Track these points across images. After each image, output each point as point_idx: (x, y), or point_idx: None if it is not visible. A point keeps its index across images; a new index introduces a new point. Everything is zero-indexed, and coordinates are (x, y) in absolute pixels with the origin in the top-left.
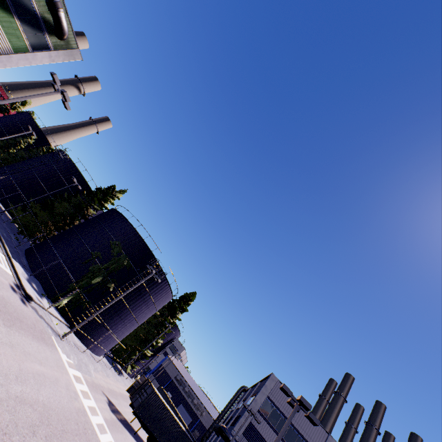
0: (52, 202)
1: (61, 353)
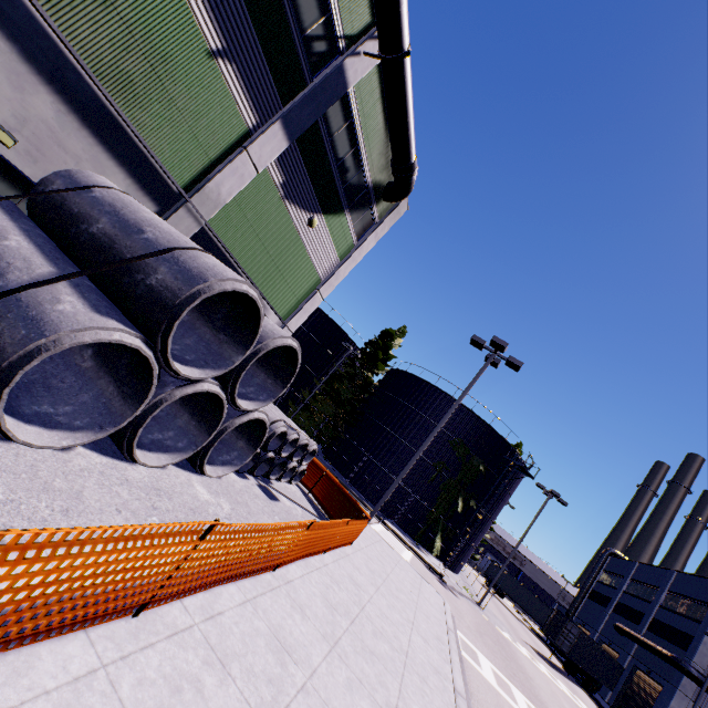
0: (334, 390)
1: (503, 633)
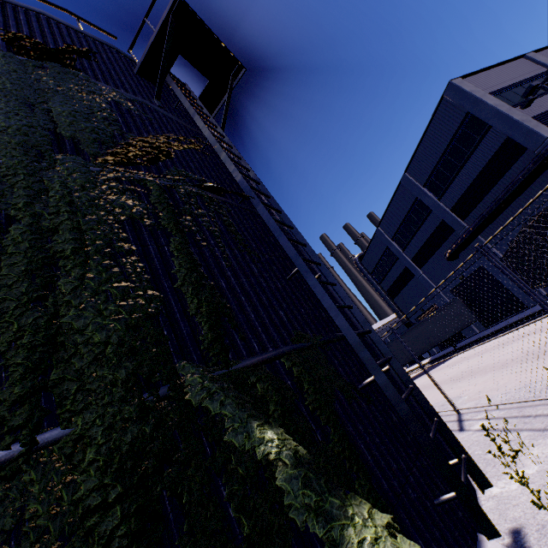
0: None
1: None
